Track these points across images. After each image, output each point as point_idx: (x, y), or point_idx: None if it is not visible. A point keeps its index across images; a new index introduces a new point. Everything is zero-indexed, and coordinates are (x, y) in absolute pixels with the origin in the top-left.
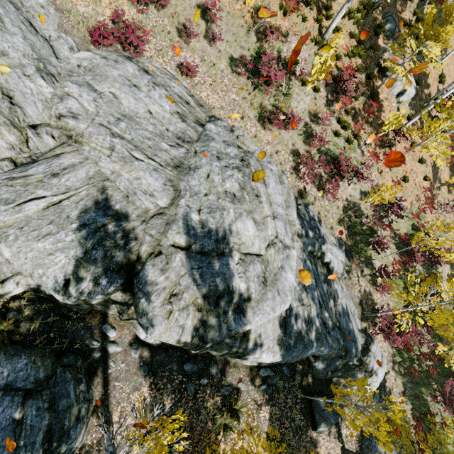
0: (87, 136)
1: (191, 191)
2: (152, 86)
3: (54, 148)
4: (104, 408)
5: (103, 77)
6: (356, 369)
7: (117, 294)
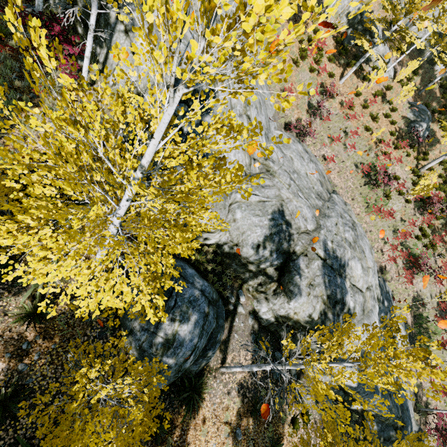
0: (278, 174)
1: (327, 228)
2: (309, 161)
3: (258, 173)
4: (225, 348)
5: (288, 147)
6: None
7: (271, 269)
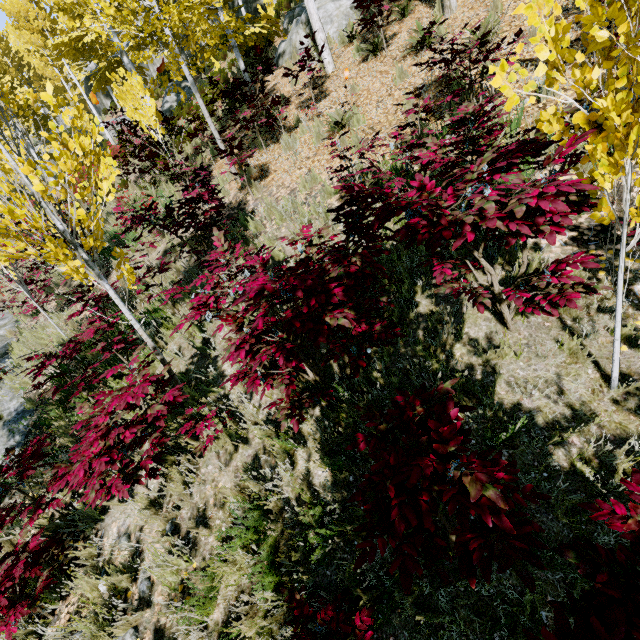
0: None
1: None
2: None
3: None
4: None
5: None
6: None
7: None
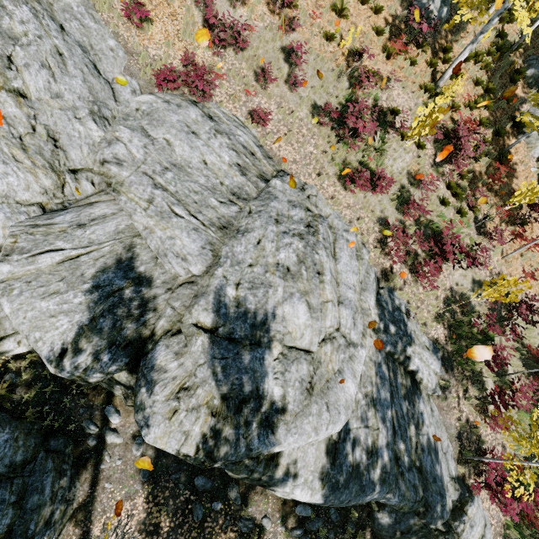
0: (127, 185)
1: (233, 259)
2: (214, 134)
3: (91, 195)
4: (86, 515)
5: (160, 122)
6: (440, 537)
7: (122, 374)
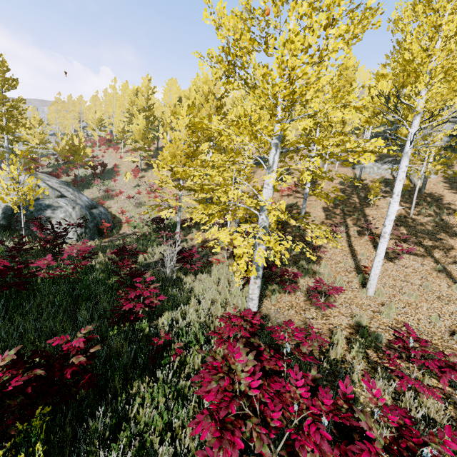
0: None
1: None
2: None
3: None
4: None
5: None
6: None
7: None
